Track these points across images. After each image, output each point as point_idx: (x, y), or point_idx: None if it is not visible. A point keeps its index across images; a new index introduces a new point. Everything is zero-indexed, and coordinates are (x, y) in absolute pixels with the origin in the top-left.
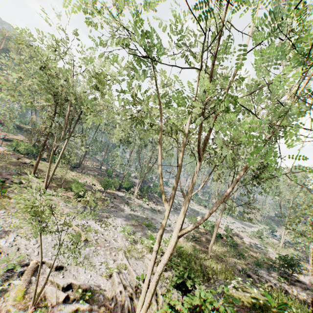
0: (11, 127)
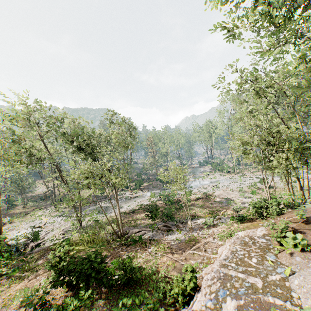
0: None
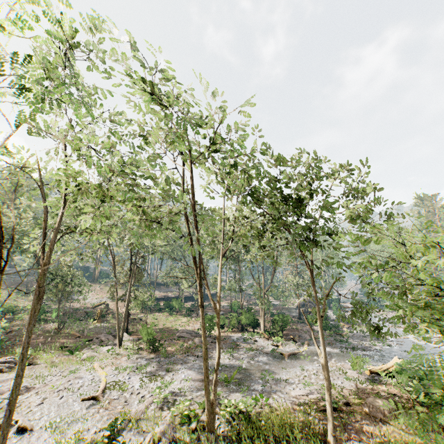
0: None
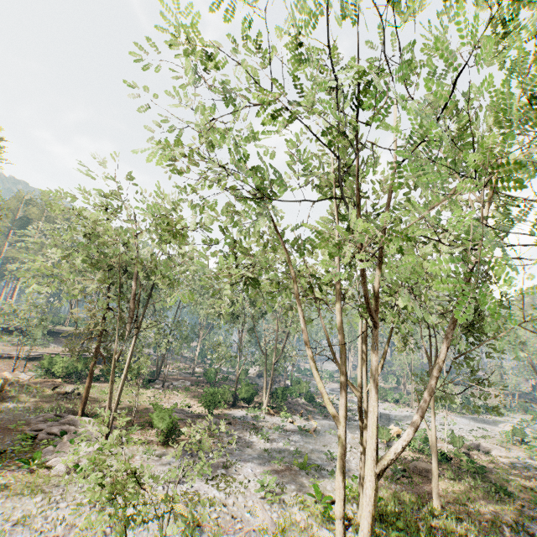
0: (38, 335)
